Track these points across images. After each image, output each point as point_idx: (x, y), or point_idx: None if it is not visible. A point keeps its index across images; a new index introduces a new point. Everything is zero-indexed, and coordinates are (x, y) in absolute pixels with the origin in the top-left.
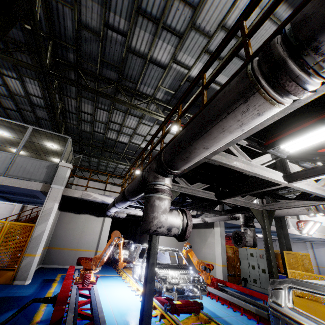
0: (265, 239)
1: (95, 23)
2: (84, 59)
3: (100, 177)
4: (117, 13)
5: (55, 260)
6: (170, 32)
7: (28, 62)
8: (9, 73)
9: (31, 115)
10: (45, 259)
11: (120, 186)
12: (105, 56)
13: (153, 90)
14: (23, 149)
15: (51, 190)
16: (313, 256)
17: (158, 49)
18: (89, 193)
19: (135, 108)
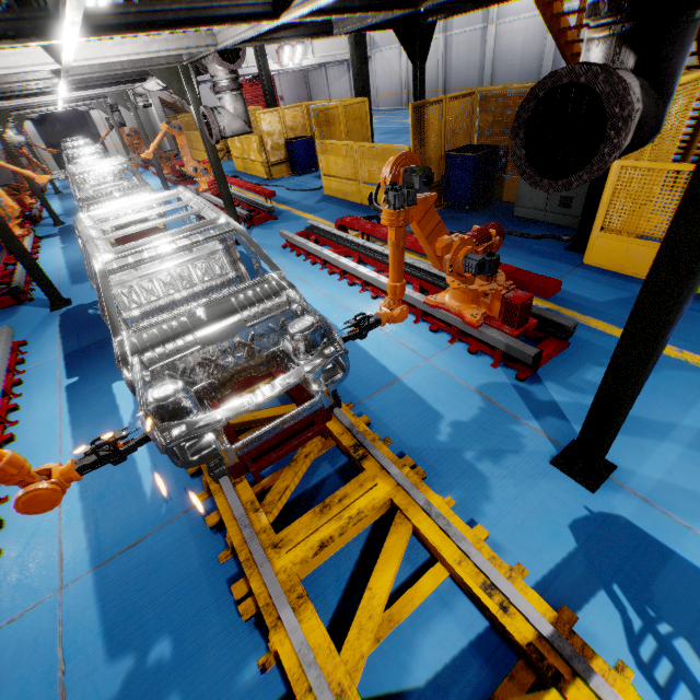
0: (112, 123)
1: None
2: None
3: None
4: None
5: (10, 178)
6: None
7: None
8: None
9: None
10: (1, 180)
11: None
12: None
13: None
14: None
15: None
16: (349, 84)
17: None
18: None
19: None
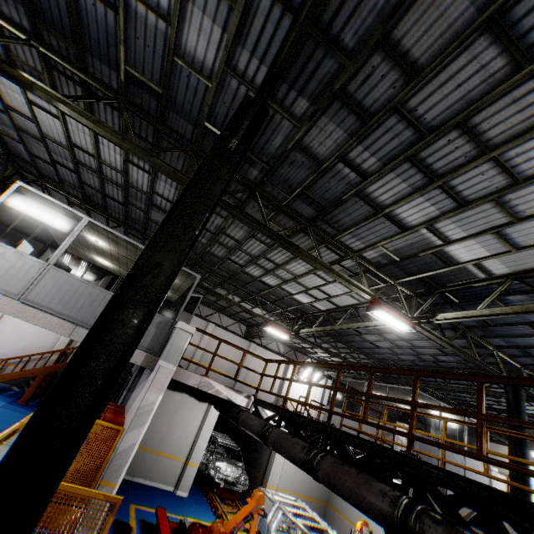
0: None
1: (323, 149)
2: (273, 182)
3: (201, 308)
4: (369, 149)
5: None
6: (448, 195)
7: (179, 159)
8: (140, 163)
9: (140, 213)
10: None
11: (228, 329)
12: (312, 188)
13: (363, 245)
14: (112, 262)
15: (158, 370)
16: None
17: (410, 205)
18: (210, 381)
19: (329, 272)
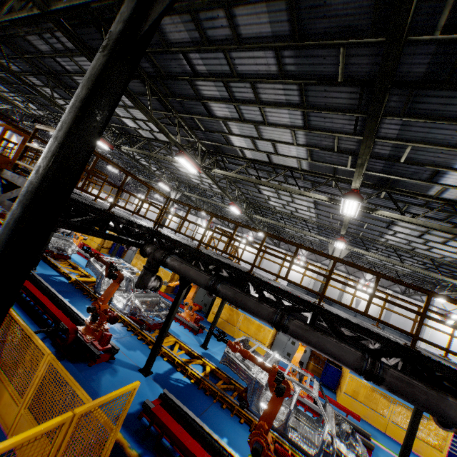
0: None
1: None
2: None
3: None
4: None
5: None
6: None
7: None
8: None
9: None
10: None
11: None
12: None
13: None
14: None
15: None
16: None
17: None
18: None
19: None
